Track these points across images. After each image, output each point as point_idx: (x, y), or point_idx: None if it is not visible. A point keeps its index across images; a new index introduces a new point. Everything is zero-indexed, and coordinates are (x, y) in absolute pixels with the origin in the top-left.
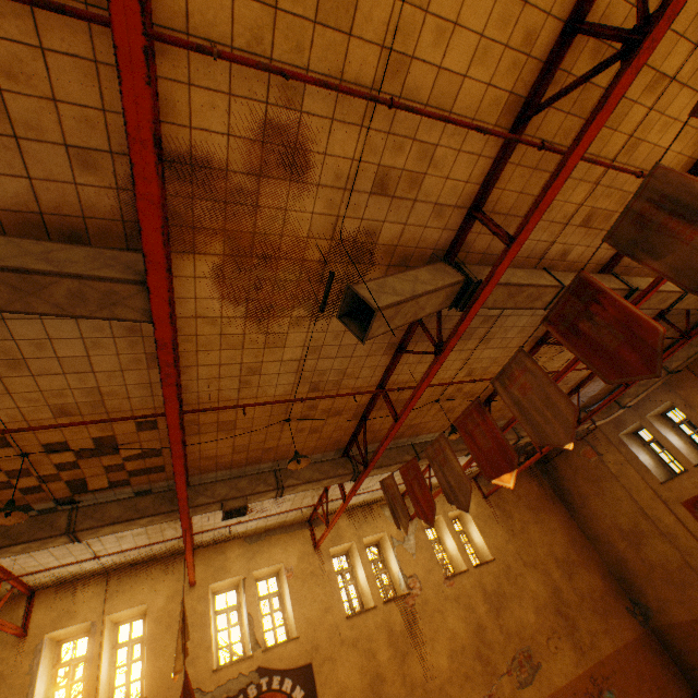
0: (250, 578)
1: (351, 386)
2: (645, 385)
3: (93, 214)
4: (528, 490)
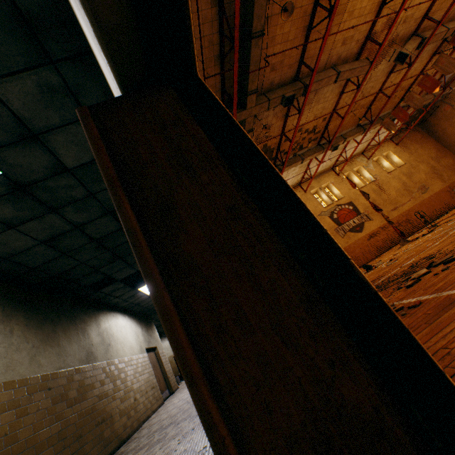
0: (321, 187)
1: (371, 93)
2: None
3: (351, 55)
4: (415, 137)
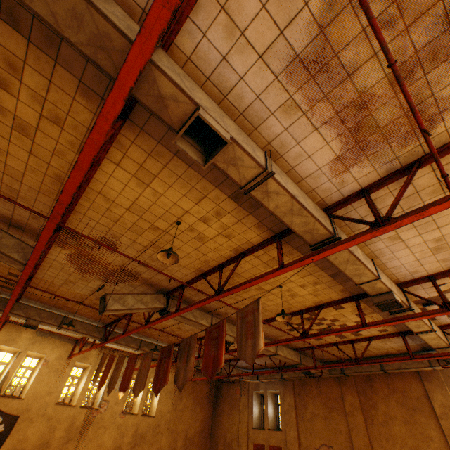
0: (24, 353)
1: None
2: (271, 376)
3: (30, 226)
4: (201, 390)
